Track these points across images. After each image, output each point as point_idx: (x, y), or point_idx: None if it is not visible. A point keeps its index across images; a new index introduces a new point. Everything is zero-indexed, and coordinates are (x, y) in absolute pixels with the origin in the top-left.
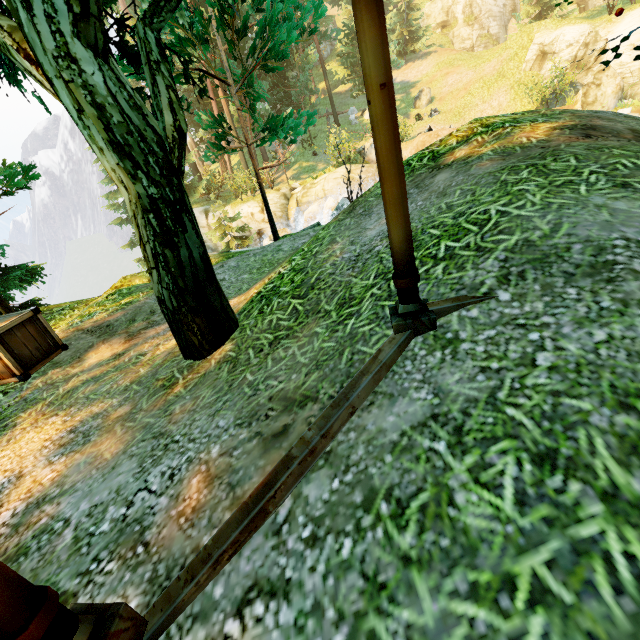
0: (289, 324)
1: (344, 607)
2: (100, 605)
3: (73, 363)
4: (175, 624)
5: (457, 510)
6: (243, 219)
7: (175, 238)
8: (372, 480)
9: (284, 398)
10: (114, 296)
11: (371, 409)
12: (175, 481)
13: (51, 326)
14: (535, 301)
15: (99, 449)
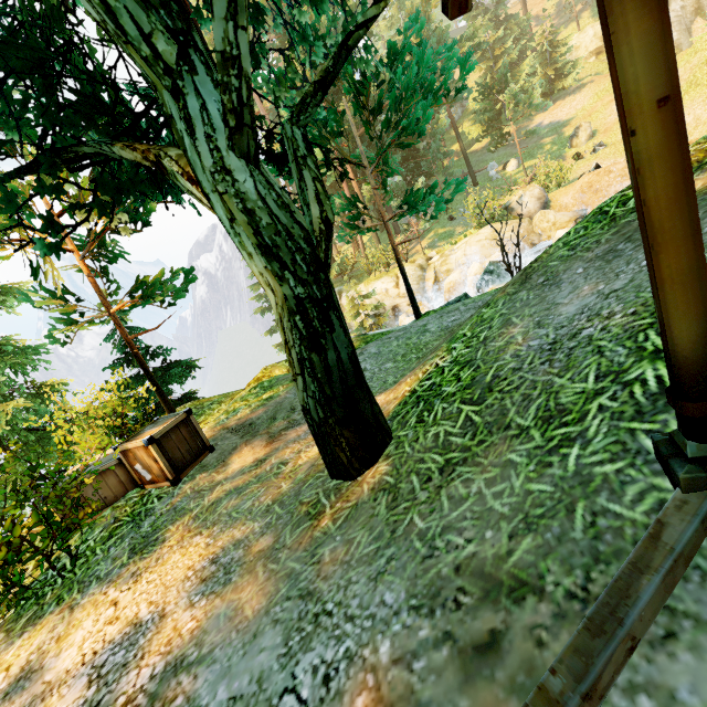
0: (464, 442)
1: None
2: None
3: (218, 467)
4: None
5: None
6: (377, 296)
7: (322, 340)
8: None
9: (480, 573)
10: (256, 390)
11: (674, 650)
12: (332, 692)
13: (201, 422)
14: None
15: (240, 598)
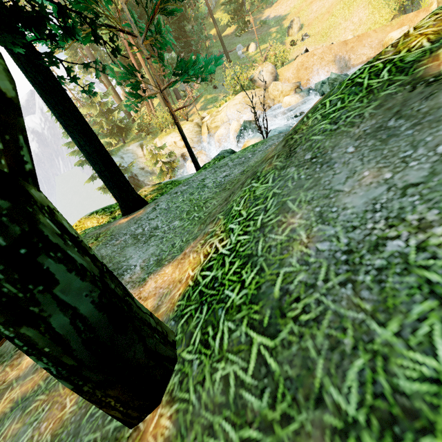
0: (262, 410)
1: None
2: None
3: (13, 358)
4: None
5: None
6: (169, 147)
7: (32, 307)
8: None
9: None
10: None
11: None
12: None
13: None
14: None
15: None
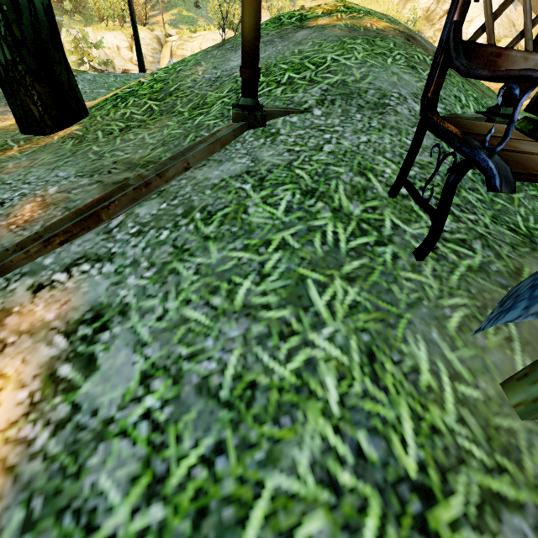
0: (142, 118)
1: (156, 261)
2: None
3: None
4: (3, 278)
5: (248, 215)
6: (107, 50)
7: None
8: (193, 202)
9: (128, 163)
10: None
11: (203, 168)
12: (6, 206)
13: None
14: (335, 118)
15: None
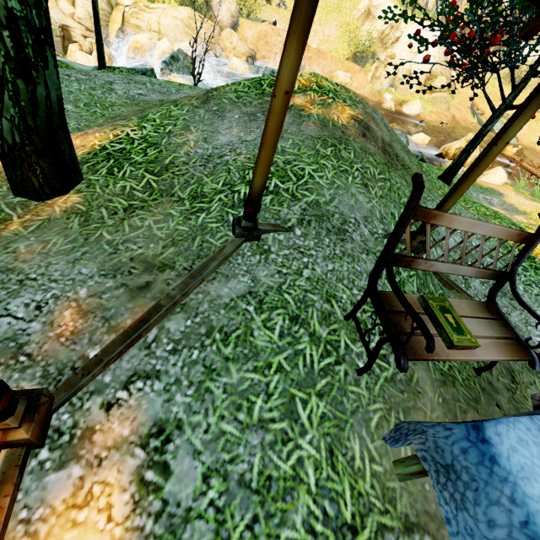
0: (144, 197)
1: (193, 380)
2: (23, 390)
3: None
4: (76, 397)
5: (254, 338)
6: None
7: (33, 71)
8: (212, 322)
9: (145, 261)
10: None
11: (214, 282)
12: (44, 312)
13: None
14: (311, 240)
15: None
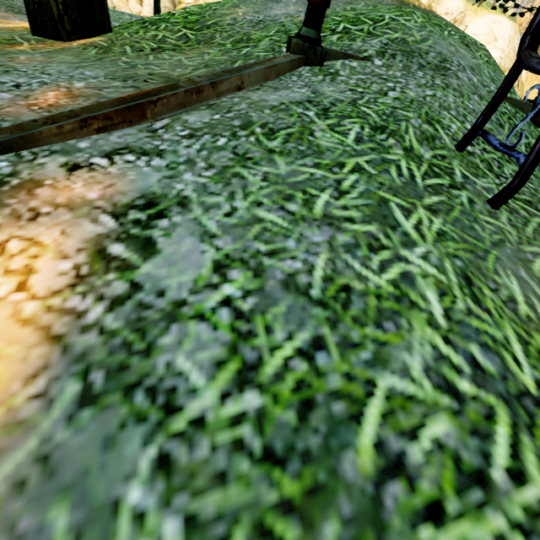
0: (177, 43)
1: (215, 163)
2: None
3: None
4: (27, 151)
5: (315, 138)
6: None
7: None
8: (251, 118)
9: (167, 77)
10: None
11: (257, 91)
12: (22, 89)
13: None
14: (397, 71)
15: None
